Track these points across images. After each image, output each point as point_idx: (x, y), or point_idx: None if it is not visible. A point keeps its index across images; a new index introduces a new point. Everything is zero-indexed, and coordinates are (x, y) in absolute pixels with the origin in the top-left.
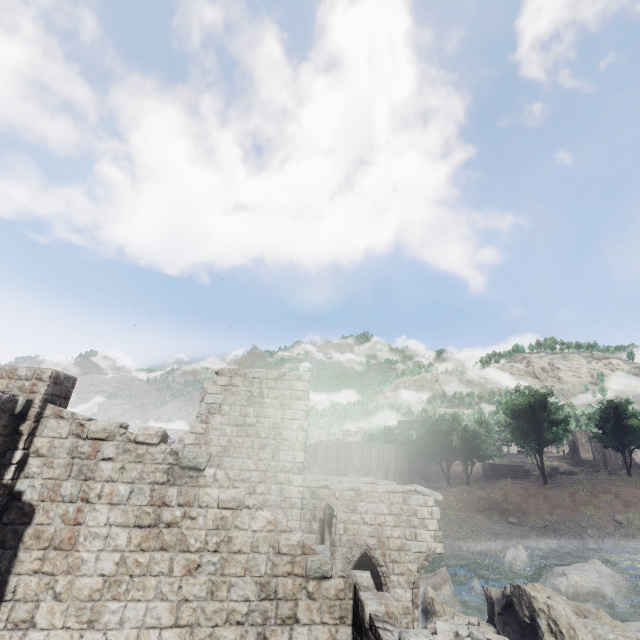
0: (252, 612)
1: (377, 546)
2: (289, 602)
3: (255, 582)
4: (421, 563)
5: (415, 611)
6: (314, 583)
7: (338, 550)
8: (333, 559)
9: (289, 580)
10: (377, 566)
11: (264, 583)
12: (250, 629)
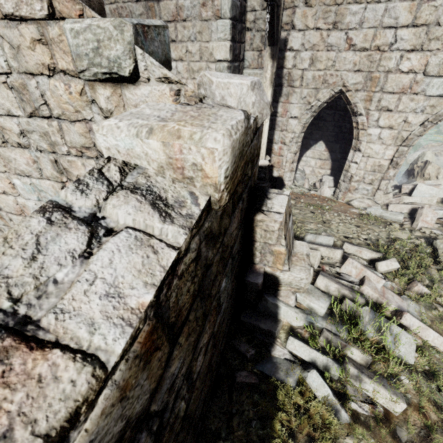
0: (28, 133)
1: (361, 86)
2: (75, 124)
3: (3, 84)
4: (435, 114)
5: (390, 171)
6: (106, 92)
7: (296, 92)
8: (288, 104)
9: (56, 83)
10: (352, 115)
11: (18, 87)
12: (39, 155)
